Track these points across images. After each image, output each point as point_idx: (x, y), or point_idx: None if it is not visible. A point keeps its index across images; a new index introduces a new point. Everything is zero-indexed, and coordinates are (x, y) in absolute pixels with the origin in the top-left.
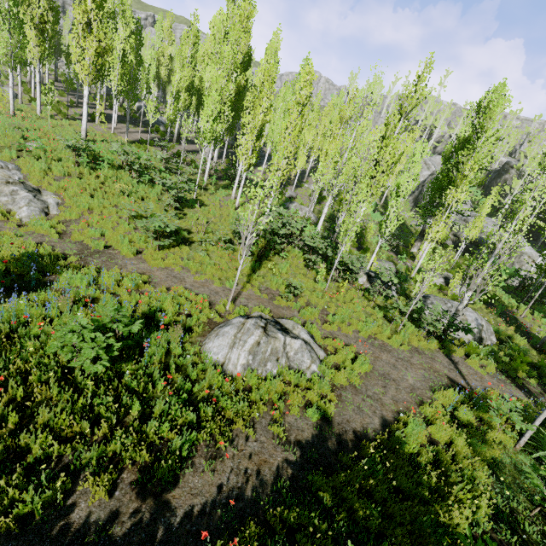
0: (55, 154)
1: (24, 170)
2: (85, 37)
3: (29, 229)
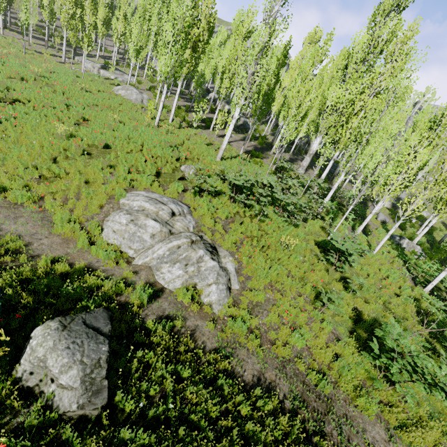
0: (211, 185)
1: (195, 214)
2: (256, 60)
3: (228, 333)
